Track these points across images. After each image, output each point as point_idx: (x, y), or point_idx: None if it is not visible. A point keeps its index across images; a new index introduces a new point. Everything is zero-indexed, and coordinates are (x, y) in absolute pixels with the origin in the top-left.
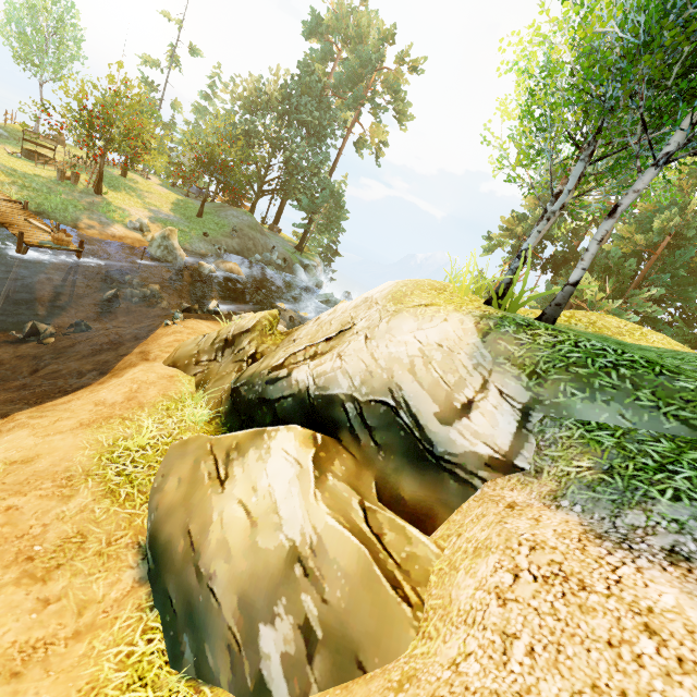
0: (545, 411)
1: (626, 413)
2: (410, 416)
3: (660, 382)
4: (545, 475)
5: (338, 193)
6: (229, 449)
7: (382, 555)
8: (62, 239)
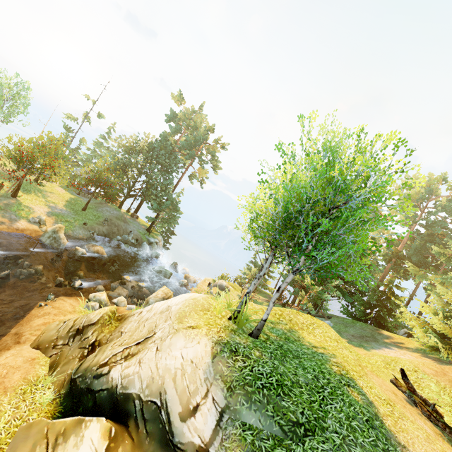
0: (230, 414)
1: (261, 419)
2: (166, 414)
3: (277, 401)
4: None
5: (176, 202)
6: (58, 434)
7: None
8: None
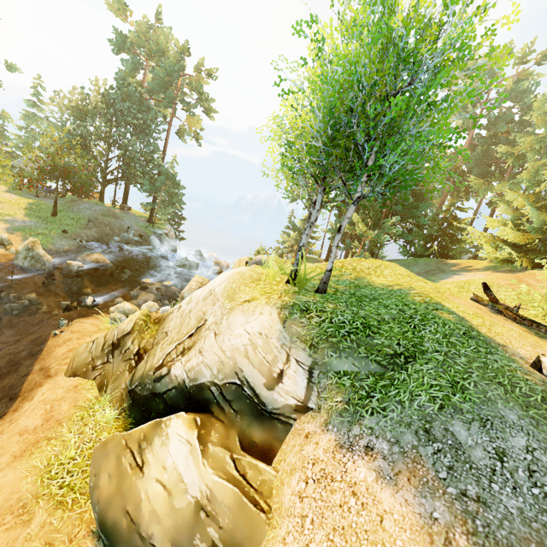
0: (319, 368)
1: (355, 362)
2: (250, 389)
3: (368, 342)
4: (322, 410)
5: (172, 174)
6: (139, 441)
7: (247, 488)
8: None
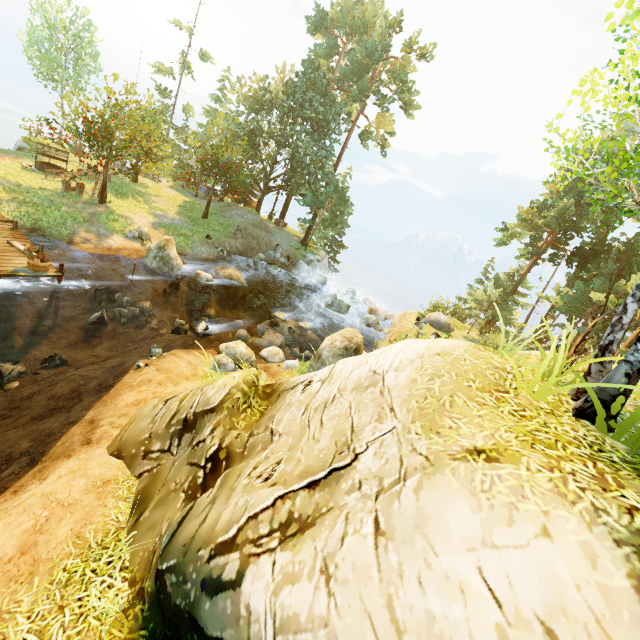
0: None
1: None
2: None
3: None
4: None
5: (342, 187)
6: None
7: None
8: (38, 264)
